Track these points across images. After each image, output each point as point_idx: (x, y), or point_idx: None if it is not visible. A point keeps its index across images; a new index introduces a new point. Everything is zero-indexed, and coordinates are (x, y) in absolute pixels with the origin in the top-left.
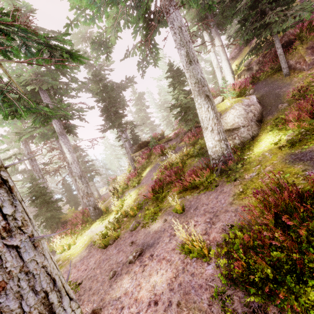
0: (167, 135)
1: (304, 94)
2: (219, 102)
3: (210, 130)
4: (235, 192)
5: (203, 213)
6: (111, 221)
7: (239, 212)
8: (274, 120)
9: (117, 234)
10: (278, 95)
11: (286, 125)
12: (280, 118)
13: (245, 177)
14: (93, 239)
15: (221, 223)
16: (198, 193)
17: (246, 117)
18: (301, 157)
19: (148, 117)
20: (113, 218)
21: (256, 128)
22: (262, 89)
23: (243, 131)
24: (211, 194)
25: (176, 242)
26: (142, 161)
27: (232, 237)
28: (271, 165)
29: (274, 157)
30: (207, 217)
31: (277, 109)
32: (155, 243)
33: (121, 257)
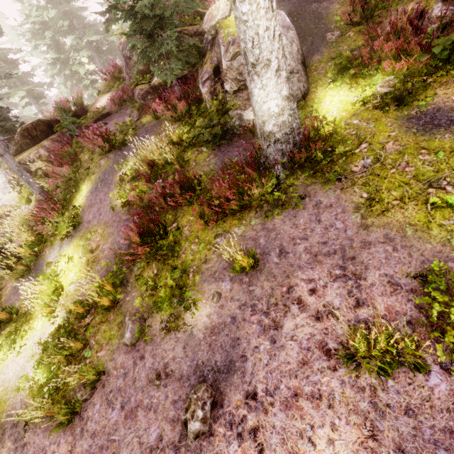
0: (91, 105)
1: (365, 15)
2: (225, 14)
3: (274, 69)
4: (355, 202)
5: (311, 260)
6: (43, 337)
7: (398, 240)
8: (328, 62)
9: (98, 370)
10: (319, 14)
11: (370, 68)
12: (344, 58)
13: (353, 170)
14: (10, 403)
15: (378, 273)
16: (265, 218)
17: (292, 52)
18: (432, 121)
19: (12, 60)
20: (44, 326)
21: (305, 78)
22: (286, 0)
23: (292, 83)
24: (296, 216)
25: (296, 342)
26: (62, 170)
27: (445, 299)
28: (391, 141)
29: (382, 127)
30: (331, 266)
31: (324, 41)
32: (233, 359)
33: (153, 427)
